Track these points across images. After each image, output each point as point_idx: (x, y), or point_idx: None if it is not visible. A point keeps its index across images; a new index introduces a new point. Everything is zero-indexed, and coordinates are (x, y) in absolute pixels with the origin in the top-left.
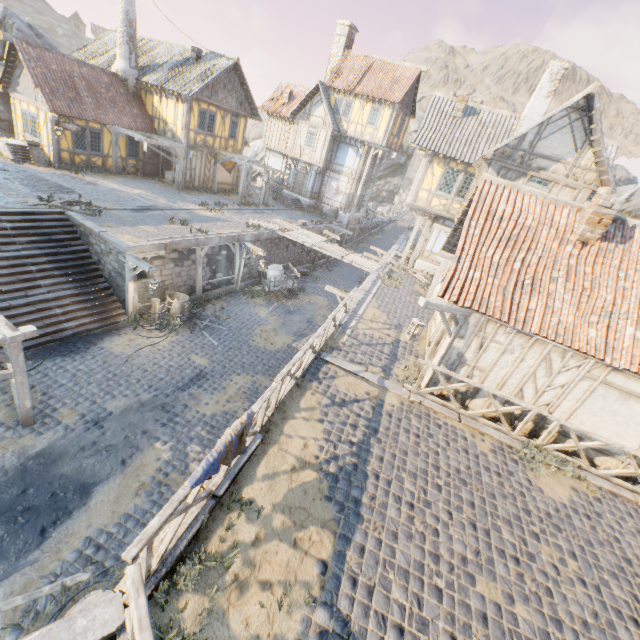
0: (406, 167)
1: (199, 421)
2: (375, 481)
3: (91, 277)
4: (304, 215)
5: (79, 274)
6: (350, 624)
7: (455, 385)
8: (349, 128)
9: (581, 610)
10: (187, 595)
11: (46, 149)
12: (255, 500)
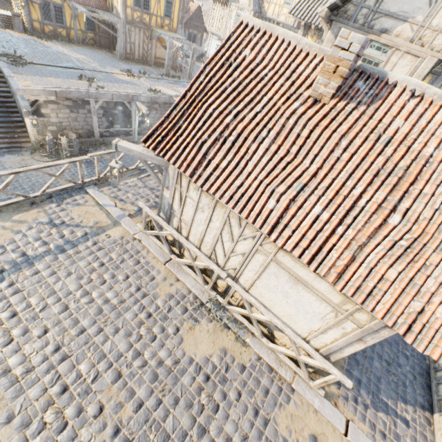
0: None
1: None
2: (4, 287)
3: (9, 112)
4: None
5: None
6: None
7: (164, 232)
8: (269, 9)
9: None
10: None
11: (24, 19)
12: None
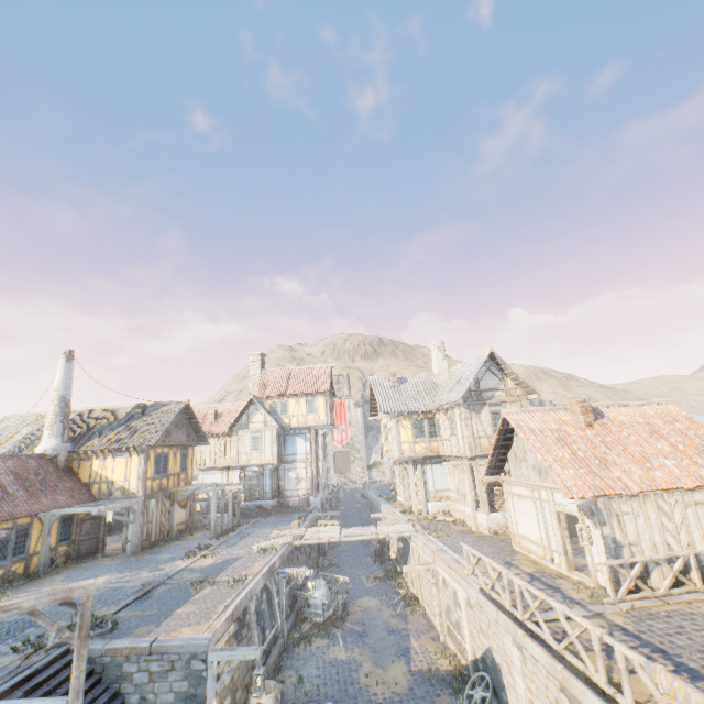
0: None
1: None
2: None
3: None
4: (279, 517)
5: None
6: None
7: (635, 569)
8: (291, 421)
9: None
10: None
11: None
12: None
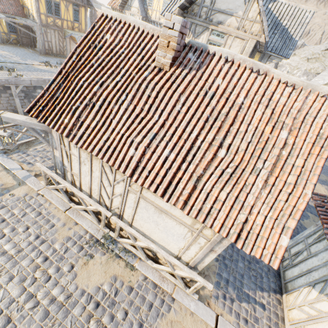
0: None
1: None
2: None
3: None
4: None
5: None
6: None
7: (60, 185)
8: (152, 14)
9: None
10: None
11: None
12: None
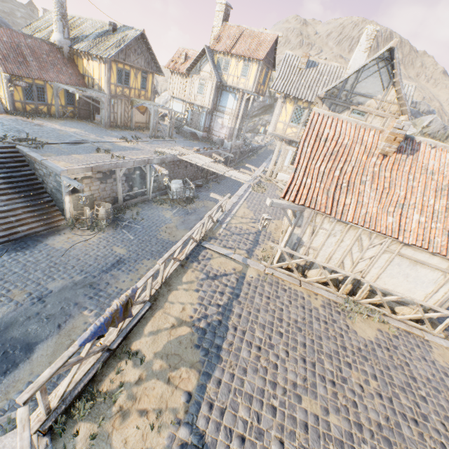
0: (274, 107)
1: (117, 294)
2: (233, 332)
3: (37, 193)
4: (199, 144)
5: (28, 191)
6: (205, 437)
7: (296, 260)
8: (228, 79)
9: (377, 416)
10: (81, 424)
11: (3, 101)
12: (141, 350)
